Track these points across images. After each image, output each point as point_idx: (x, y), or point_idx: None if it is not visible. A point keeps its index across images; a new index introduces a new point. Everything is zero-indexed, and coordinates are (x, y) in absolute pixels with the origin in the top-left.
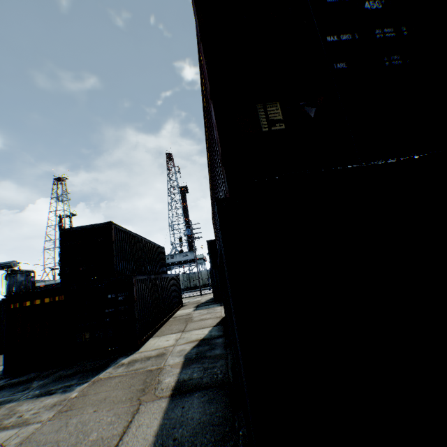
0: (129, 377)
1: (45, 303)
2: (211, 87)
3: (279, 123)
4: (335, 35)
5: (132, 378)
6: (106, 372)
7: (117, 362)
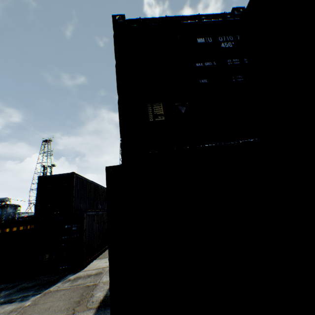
0: (71, 290)
1: (19, 230)
2: (118, 93)
3: (160, 116)
4: (201, 62)
5: (73, 291)
6: (56, 286)
7: (66, 278)
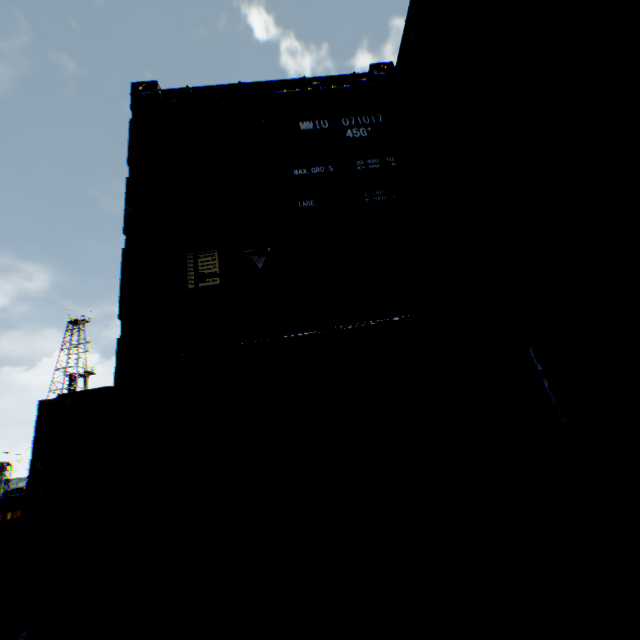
0: None
1: None
2: (127, 234)
3: (211, 277)
4: (305, 168)
5: None
6: None
7: None
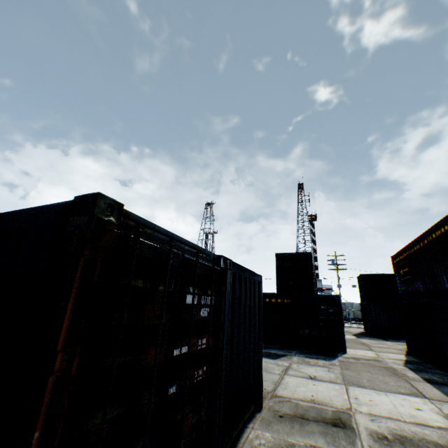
0: (369, 365)
1: (277, 302)
2: None
3: None
4: None
5: (372, 366)
6: (341, 358)
7: (339, 355)
